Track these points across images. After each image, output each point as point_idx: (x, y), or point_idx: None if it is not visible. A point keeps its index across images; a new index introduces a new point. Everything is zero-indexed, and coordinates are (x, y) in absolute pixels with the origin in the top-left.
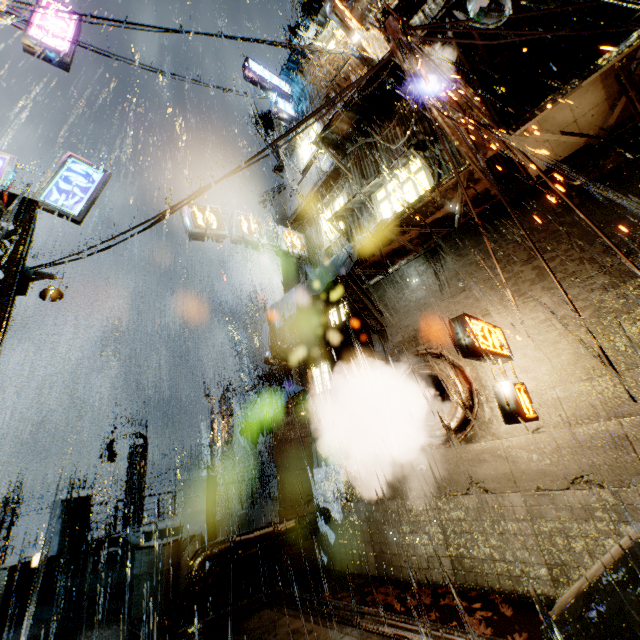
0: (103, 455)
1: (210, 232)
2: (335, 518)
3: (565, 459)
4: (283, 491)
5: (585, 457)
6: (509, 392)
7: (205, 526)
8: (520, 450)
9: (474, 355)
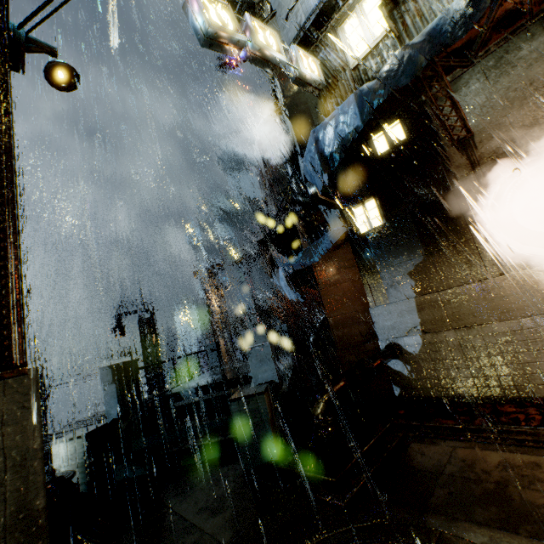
0: (114, 331)
1: (228, 34)
2: (408, 351)
3: None
4: (338, 334)
5: None
6: None
7: (276, 373)
8: None
9: None
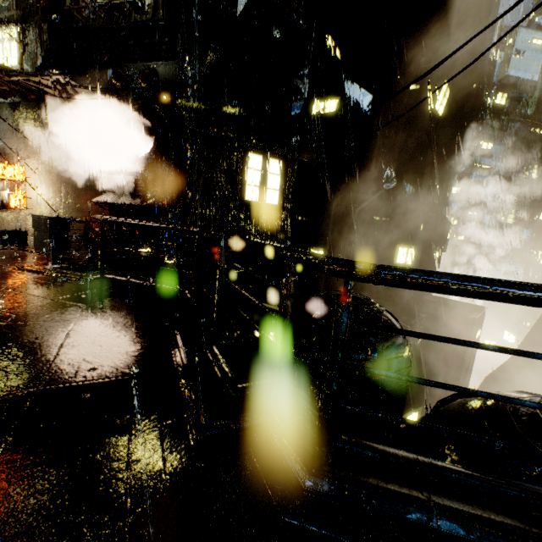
0: None
1: None
2: None
3: None
4: None
5: None
6: (5, 196)
7: None
8: (24, 220)
9: None
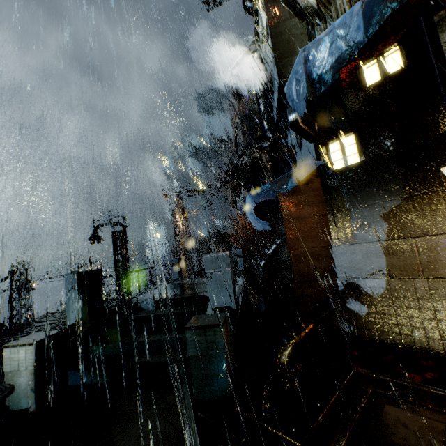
0: (91, 238)
1: None
2: (369, 293)
3: None
4: (297, 267)
5: None
6: None
7: (233, 300)
8: None
9: None
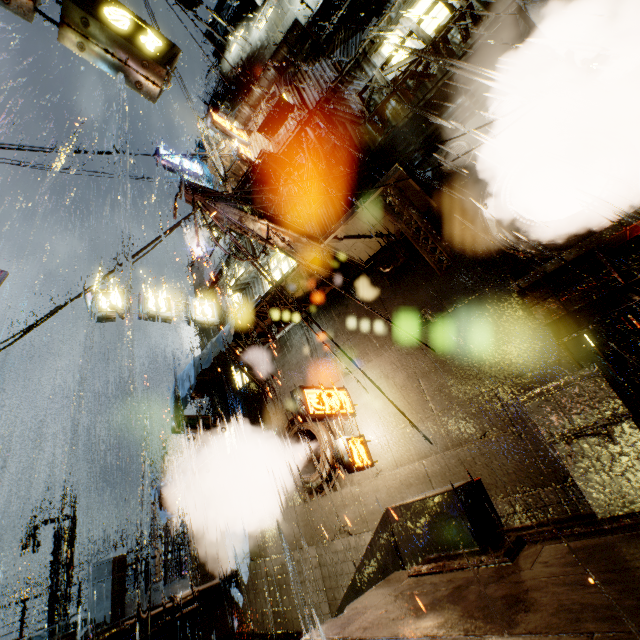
0: (23, 547)
1: (114, 314)
2: (243, 579)
3: (395, 497)
4: (197, 559)
5: (406, 494)
6: (343, 447)
7: (110, 612)
8: (368, 493)
9: (309, 420)
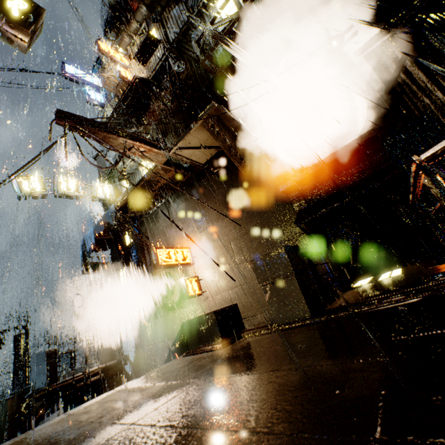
0: None
1: (34, 194)
2: (131, 360)
3: None
4: (103, 350)
5: None
6: (183, 284)
7: (46, 382)
8: (200, 310)
9: (160, 268)
